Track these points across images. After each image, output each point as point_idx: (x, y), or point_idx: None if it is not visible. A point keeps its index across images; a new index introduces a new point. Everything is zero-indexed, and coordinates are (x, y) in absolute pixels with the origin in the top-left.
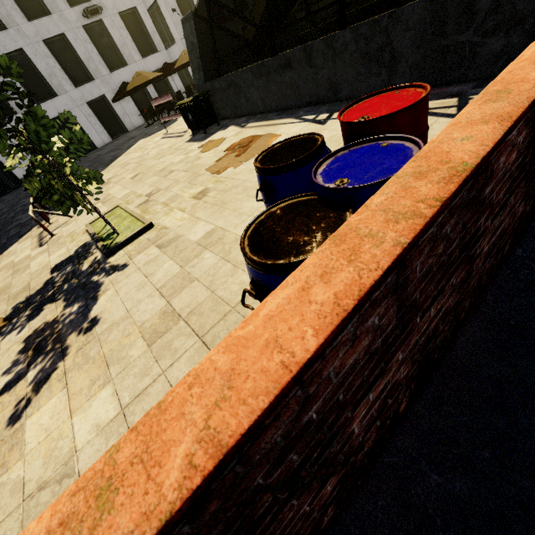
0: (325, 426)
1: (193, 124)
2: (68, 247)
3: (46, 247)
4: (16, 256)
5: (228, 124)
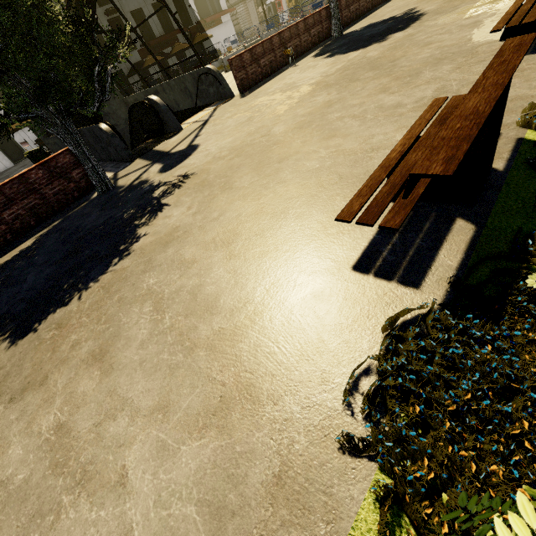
0: None
1: None
2: None
3: None
4: None
5: None
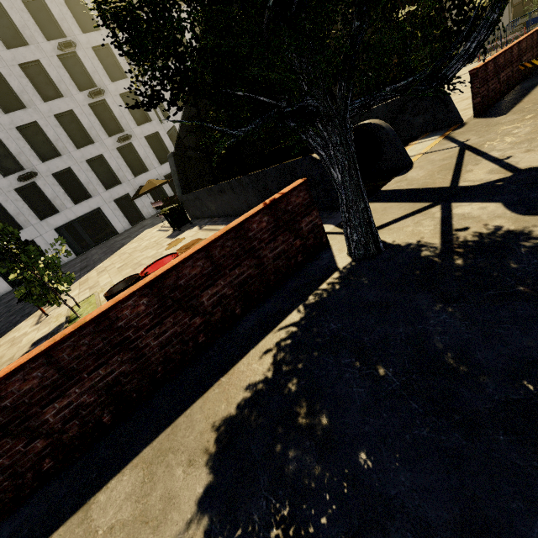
0: (20, 411)
1: (172, 224)
2: (50, 326)
3: (39, 325)
4: (19, 332)
5: (197, 224)
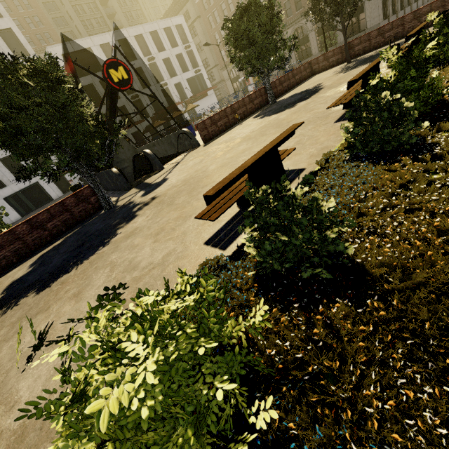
0: None
1: None
2: None
3: None
4: None
5: None
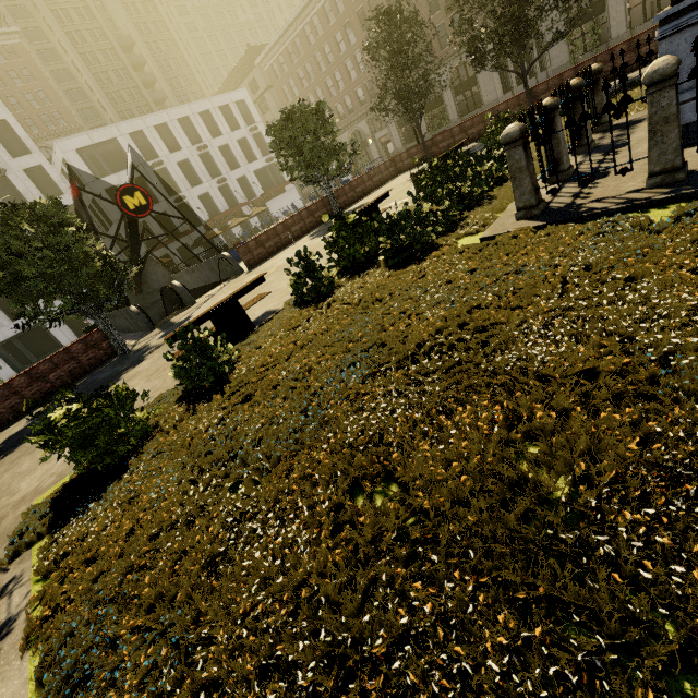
0: None
1: None
2: None
3: None
4: None
5: None
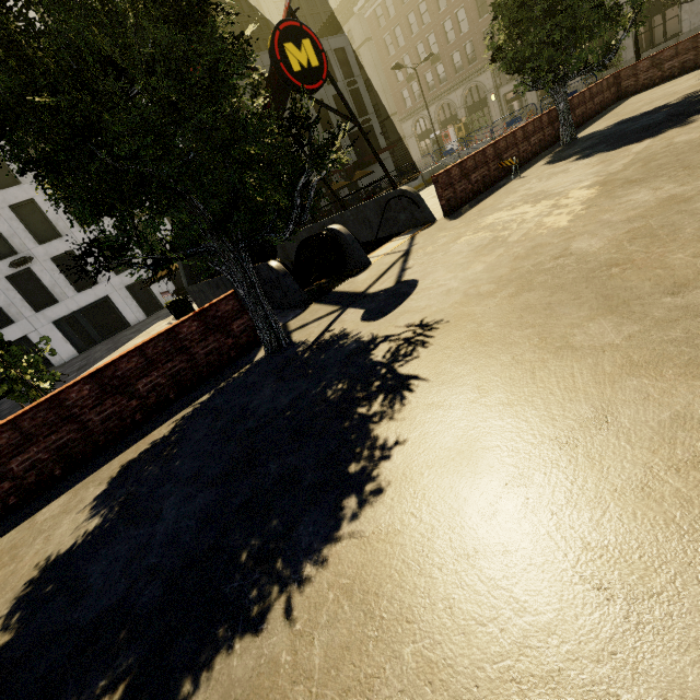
0: None
1: (176, 317)
2: None
3: None
4: None
5: None
